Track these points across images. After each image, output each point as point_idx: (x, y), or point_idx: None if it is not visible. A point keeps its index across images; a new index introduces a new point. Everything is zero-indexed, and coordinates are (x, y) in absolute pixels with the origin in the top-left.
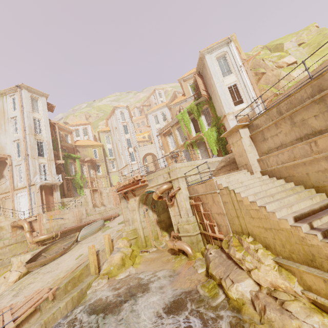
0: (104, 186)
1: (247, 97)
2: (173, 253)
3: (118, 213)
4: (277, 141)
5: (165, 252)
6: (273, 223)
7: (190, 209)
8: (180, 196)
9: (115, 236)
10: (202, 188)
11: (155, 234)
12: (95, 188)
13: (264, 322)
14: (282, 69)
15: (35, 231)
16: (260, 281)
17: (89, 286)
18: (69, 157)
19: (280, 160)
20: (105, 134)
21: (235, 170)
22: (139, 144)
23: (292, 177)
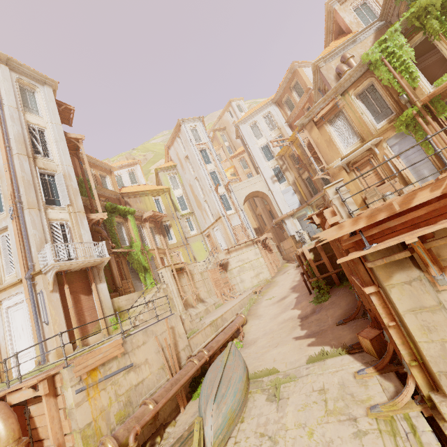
0: None
1: None
2: None
3: (244, 315)
4: None
5: None
6: None
7: None
8: None
9: None
10: None
11: None
12: (180, 265)
13: None
14: None
15: (40, 438)
16: None
17: None
18: (115, 210)
19: None
20: (168, 172)
21: None
22: None
23: None
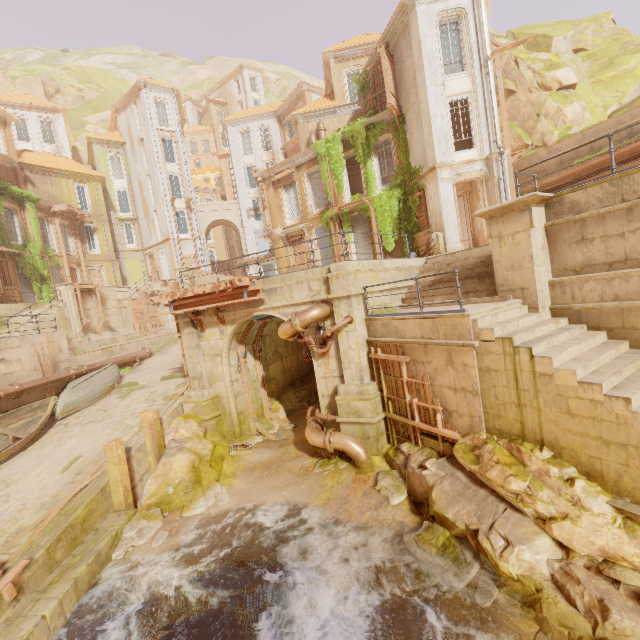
0: (106, 283)
1: (484, 136)
2: (314, 453)
3: (150, 350)
4: (617, 249)
5: (290, 449)
6: (639, 435)
7: (367, 368)
8: (348, 336)
9: (164, 410)
10: (420, 329)
11: (258, 407)
12: (88, 286)
13: (605, 635)
14: (548, 94)
15: None
16: (574, 543)
17: (115, 542)
18: (5, 192)
19: (612, 291)
20: (110, 150)
21: (482, 295)
22: (195, 194)
23: (632, 330)
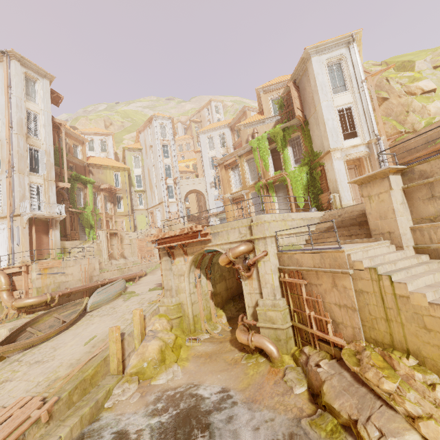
0: (125, 229)
1: (365, 129)
2: (242, 349)
3: (146, 271)
4: None
5: (227, 344)
6: None
7: (278, 288)
8: (265, 265)
9: (148, 310)
10: (312, 261)
11: (207, 313)
12: (114, 231)
13: None
14: (413, 98)
15: (16, 289)
16: None
17: (108, 395)
18: (78, 179)
19: None
20: (134, 153)
21: (361, 237)
22: (180, 175)
23: None
